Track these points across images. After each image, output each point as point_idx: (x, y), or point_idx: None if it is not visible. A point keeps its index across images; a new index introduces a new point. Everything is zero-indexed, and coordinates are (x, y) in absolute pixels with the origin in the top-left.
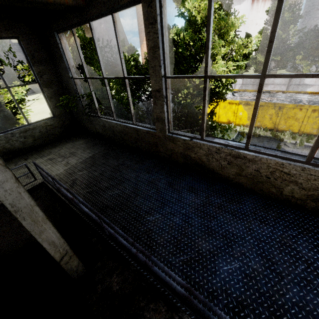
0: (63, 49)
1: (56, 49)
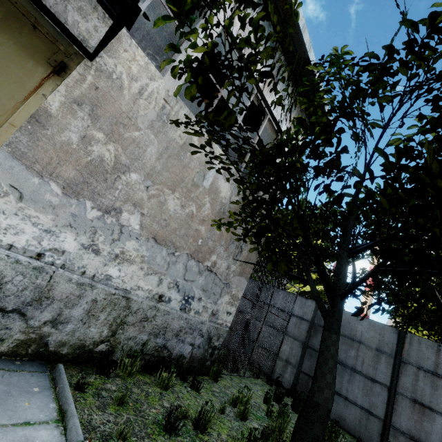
0: None
1: None
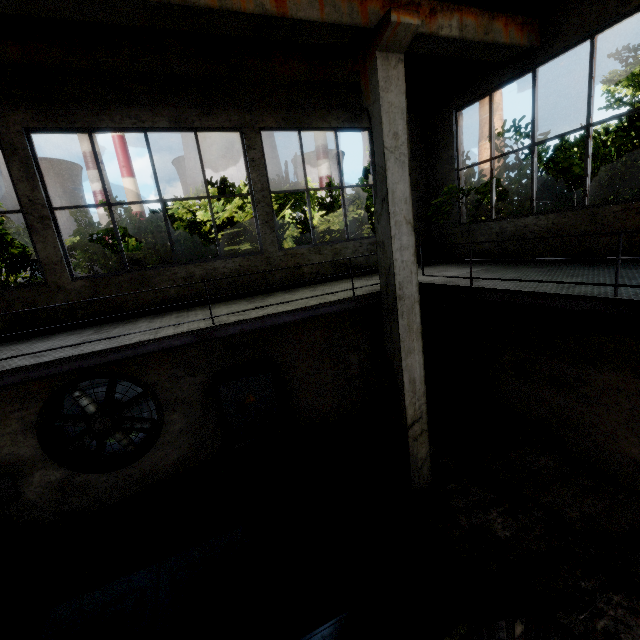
0: (457, 131)
1: (445, 134)
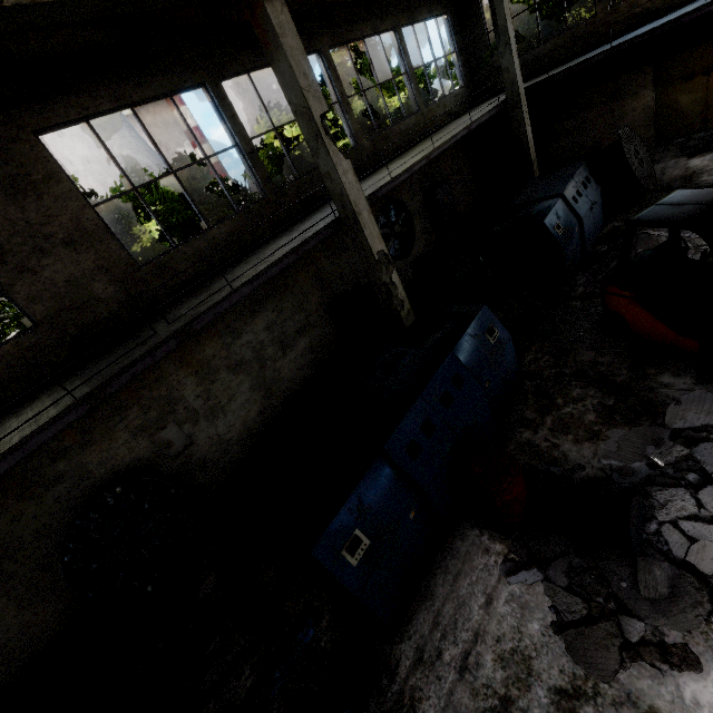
0: (483, 7)
1: (474, 11)
